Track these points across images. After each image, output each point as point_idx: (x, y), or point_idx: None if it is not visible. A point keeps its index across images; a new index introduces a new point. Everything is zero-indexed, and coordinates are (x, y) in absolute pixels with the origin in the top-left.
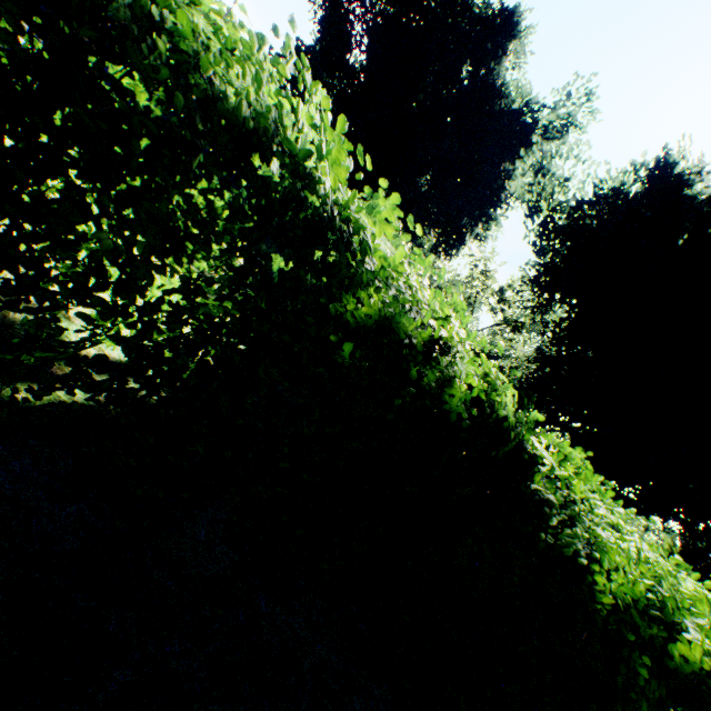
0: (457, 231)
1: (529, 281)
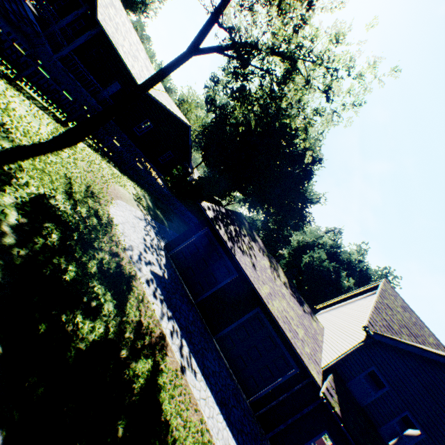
0: (261, 206)
1: (289, 260)
